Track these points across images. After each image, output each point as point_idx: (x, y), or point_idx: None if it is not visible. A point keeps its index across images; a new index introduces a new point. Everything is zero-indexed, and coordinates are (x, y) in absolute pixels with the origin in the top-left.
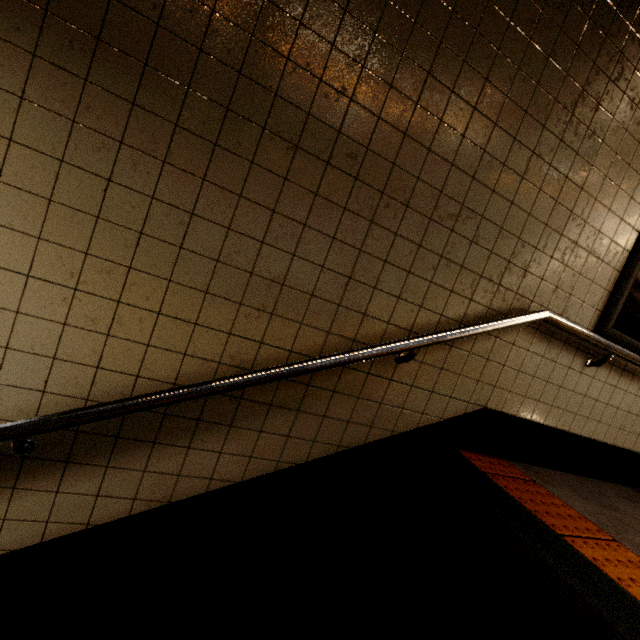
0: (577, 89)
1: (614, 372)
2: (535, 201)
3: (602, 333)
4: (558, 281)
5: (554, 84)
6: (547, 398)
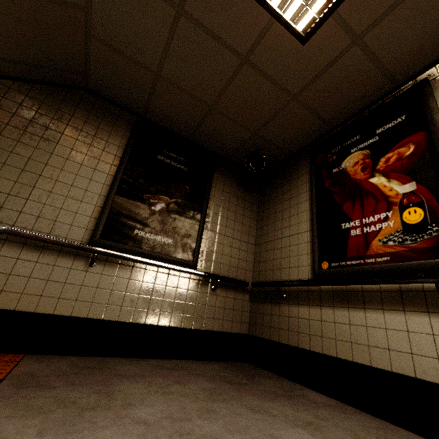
0: (26, 121)
1: (123, 269)
2: (1, 169)
3: (91, 242)
4: (39, 213)
5: (4, 118)
6: (52, 292)
